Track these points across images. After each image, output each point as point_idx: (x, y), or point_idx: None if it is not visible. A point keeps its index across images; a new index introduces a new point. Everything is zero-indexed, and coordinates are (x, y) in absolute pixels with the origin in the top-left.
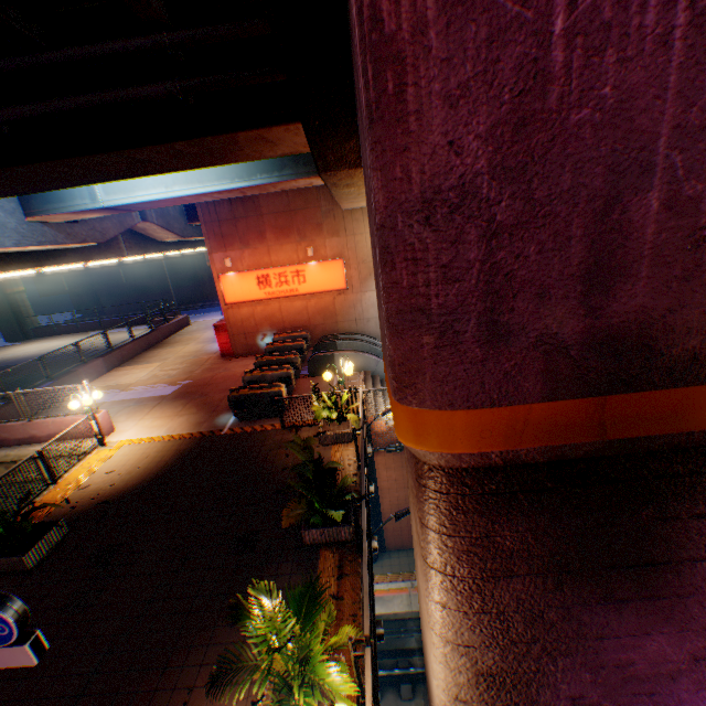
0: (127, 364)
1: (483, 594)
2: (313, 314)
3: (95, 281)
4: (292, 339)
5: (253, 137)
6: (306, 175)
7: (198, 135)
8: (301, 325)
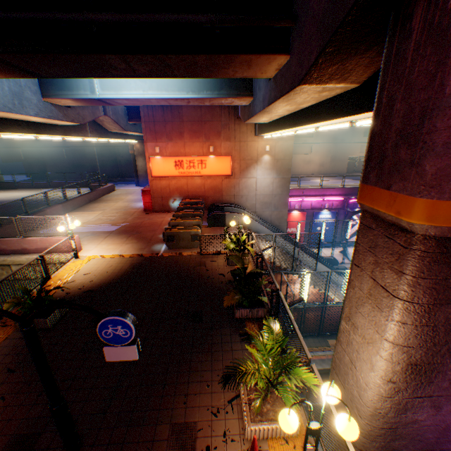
0: (77, 210)
1: (429, 314)
2: (208, 189)
3: (44, 156)
4: (196, 203)
5: (245, 60)
6: (234, 96)
7: (217, 52)
8: (199, 196)
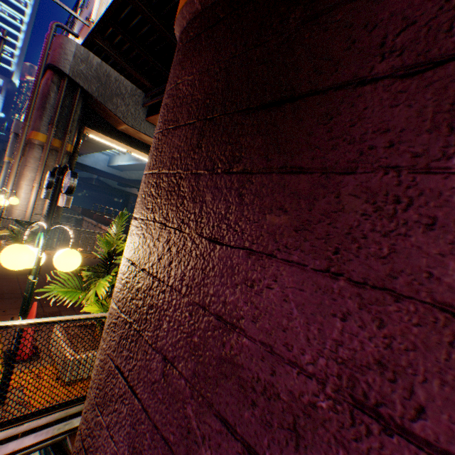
0: None
1: (158, 152)
2: None
3: None
4: None
5: None
6: None
7: None
8: None
